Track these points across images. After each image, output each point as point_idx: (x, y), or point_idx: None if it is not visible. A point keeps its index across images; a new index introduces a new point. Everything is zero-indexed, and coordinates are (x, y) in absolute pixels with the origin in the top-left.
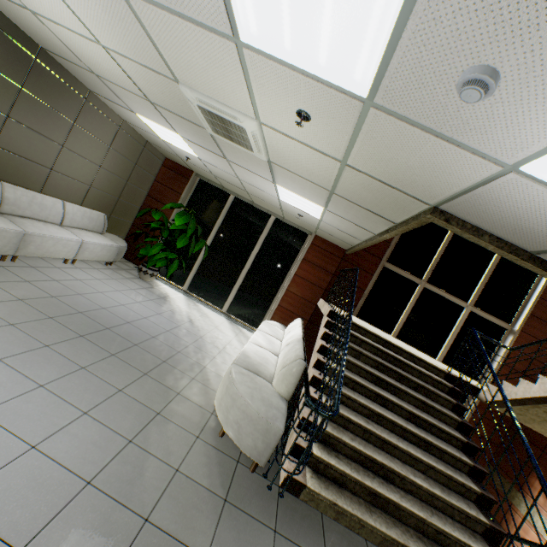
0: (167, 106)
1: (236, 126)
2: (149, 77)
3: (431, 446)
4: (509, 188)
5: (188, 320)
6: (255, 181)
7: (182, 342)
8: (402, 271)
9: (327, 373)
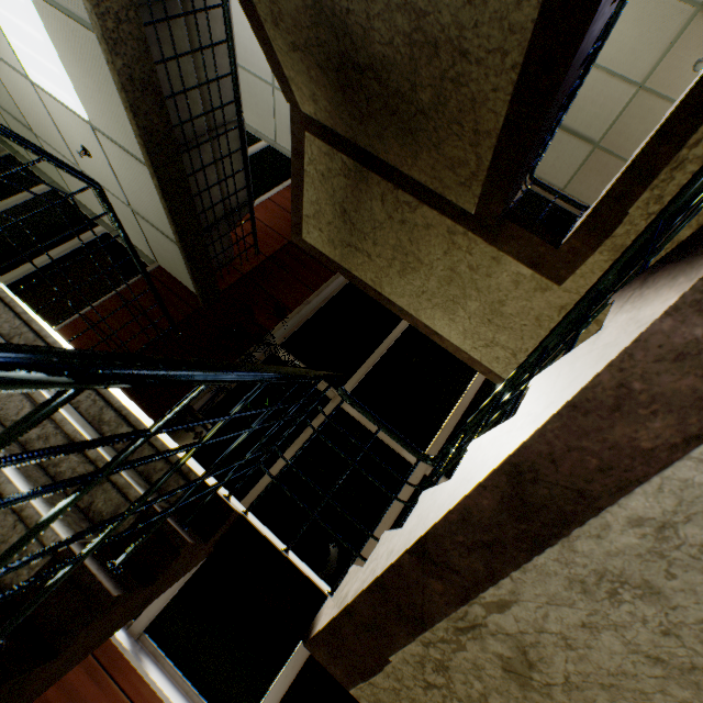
0: None
1: None
2: None
3: None
4: None
5: None
6: None
7: None
8: None
9: None
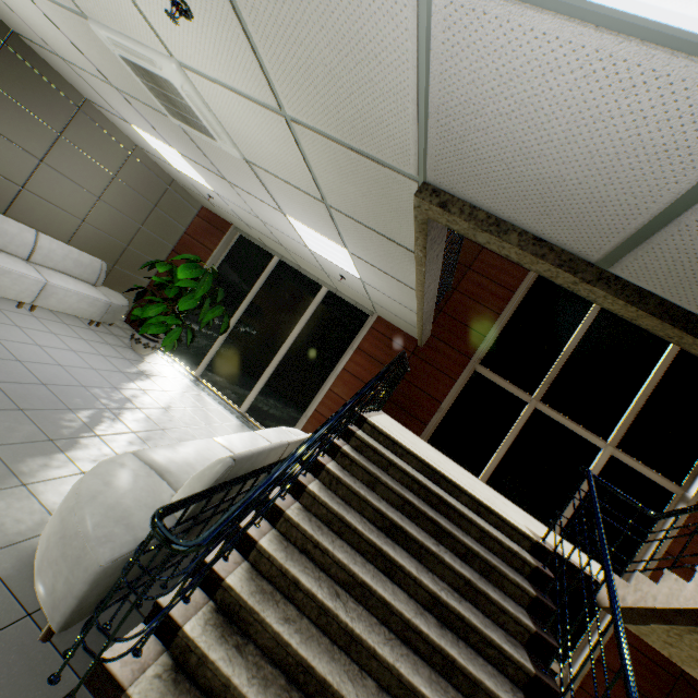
0: (125, 87)
1: (165, 82)
2: (74, 26)
3: (454, 668)
4: (462, 47)
5: (163, 406)
6: (272, 217)
7: (119, 426)
8: (502, 380)
9: (301, 500)
